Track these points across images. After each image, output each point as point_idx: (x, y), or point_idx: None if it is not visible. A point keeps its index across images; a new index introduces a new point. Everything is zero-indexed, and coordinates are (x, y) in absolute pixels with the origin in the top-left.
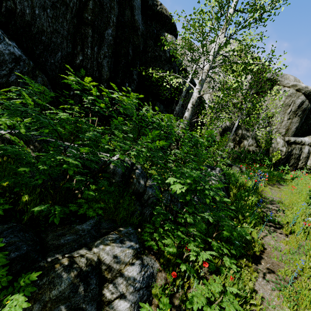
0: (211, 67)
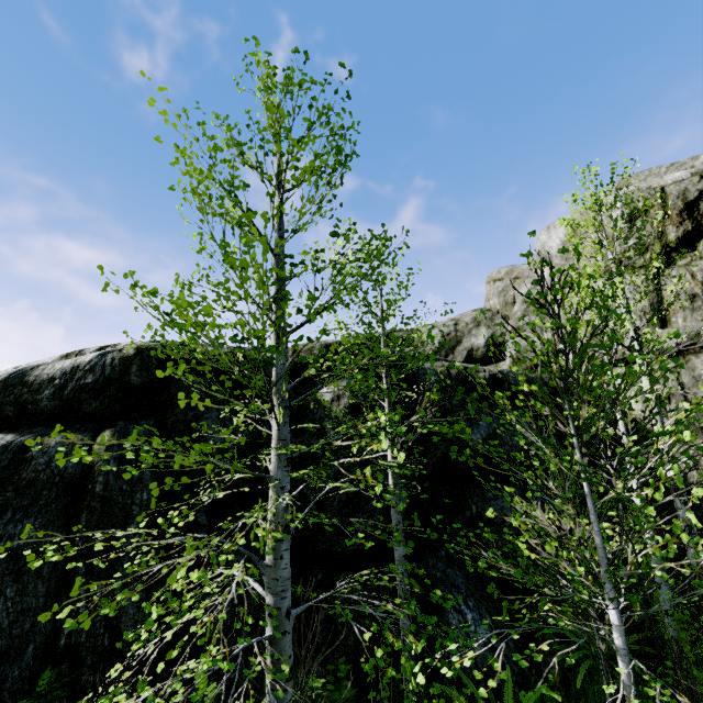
0: (279, 512)
